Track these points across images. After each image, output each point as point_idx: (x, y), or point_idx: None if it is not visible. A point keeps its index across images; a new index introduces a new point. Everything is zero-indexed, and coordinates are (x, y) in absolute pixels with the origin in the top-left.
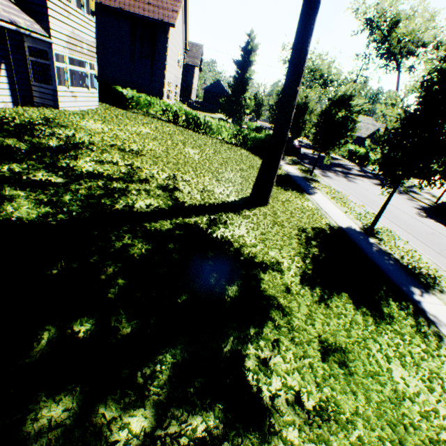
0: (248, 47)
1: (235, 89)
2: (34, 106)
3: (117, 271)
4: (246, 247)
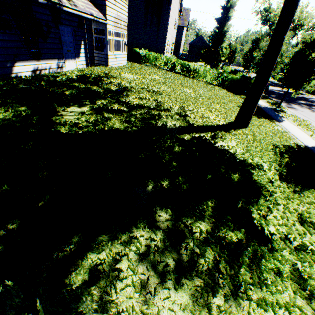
0: (227, 5)
1: (214, 41)
2: (95, 66)
3: (171, 159)
4: (238, 153)
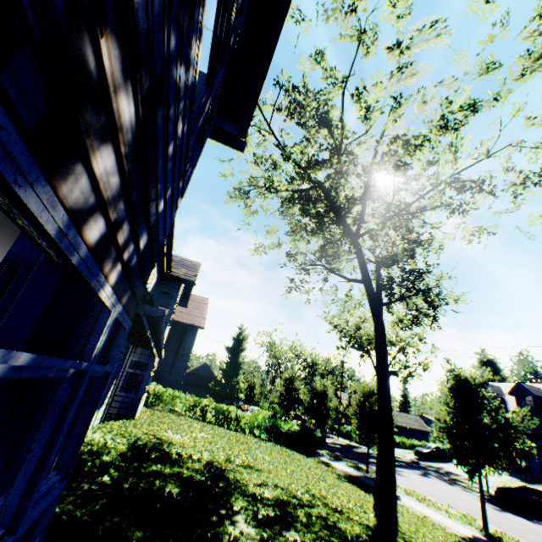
0: (240, 336)
1: (227, 372)
2: (110, 417)
3: None
4: None
